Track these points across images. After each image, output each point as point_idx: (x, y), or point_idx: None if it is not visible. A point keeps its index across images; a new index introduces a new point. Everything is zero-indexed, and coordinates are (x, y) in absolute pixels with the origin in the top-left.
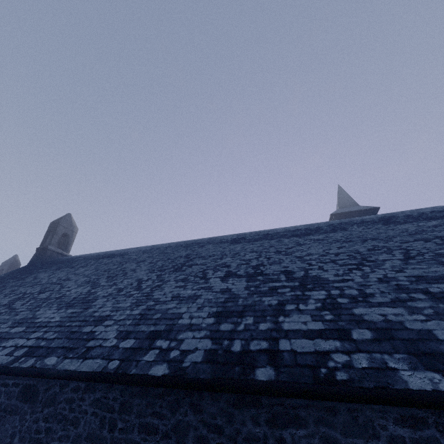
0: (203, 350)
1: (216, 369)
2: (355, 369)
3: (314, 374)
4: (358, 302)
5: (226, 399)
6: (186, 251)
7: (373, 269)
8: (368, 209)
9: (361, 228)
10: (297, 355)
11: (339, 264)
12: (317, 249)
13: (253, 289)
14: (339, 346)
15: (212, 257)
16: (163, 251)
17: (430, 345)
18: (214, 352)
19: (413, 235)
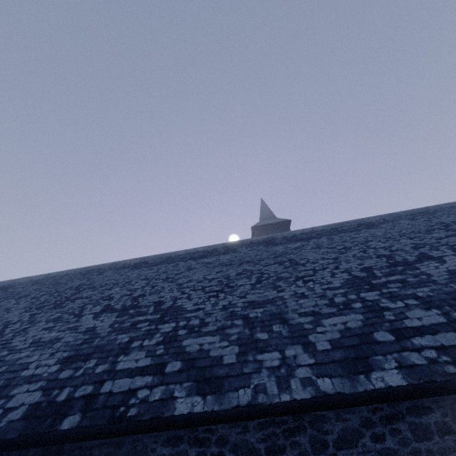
0: (28, 405)
1: (28, 425)
2: (147, 403)
3: (112, 415)
4: (192, 332)
5: (33, 453)
6: (81, 280)
7: (226, 296)
8: (282, 221)
9: (247, 249)
10: (111, 396)
11: (205, 291)
12: (200, 274)
13: (117, 326)
14: (150, 381)
15: (103, 287)
16: (57, 281)
17: (213, 371)
18: (37, 406)
19: (276, 258)
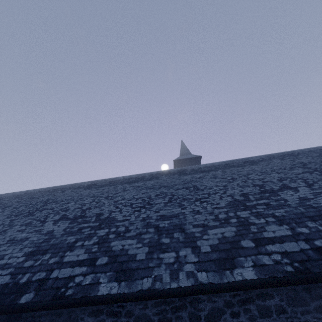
0: None
1: None
2: (80, 286)
3: (55, 293)
4: (119, 236)
5: None
6: (49, 196)
7: (146, 211)
8: (195, 157)
9: (166, 177)
10: (57, 280)
11: (132, 207)
12: (131, 194)
13: (68, 230)
14: (84, 271)
15: (63, 201)
16: (32, 196)
17: (128, 264)
18: (6, 286)
19: (185, 184)
